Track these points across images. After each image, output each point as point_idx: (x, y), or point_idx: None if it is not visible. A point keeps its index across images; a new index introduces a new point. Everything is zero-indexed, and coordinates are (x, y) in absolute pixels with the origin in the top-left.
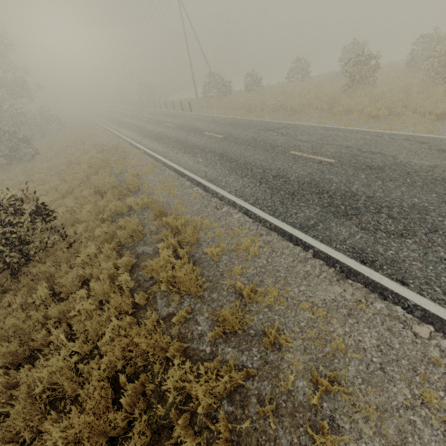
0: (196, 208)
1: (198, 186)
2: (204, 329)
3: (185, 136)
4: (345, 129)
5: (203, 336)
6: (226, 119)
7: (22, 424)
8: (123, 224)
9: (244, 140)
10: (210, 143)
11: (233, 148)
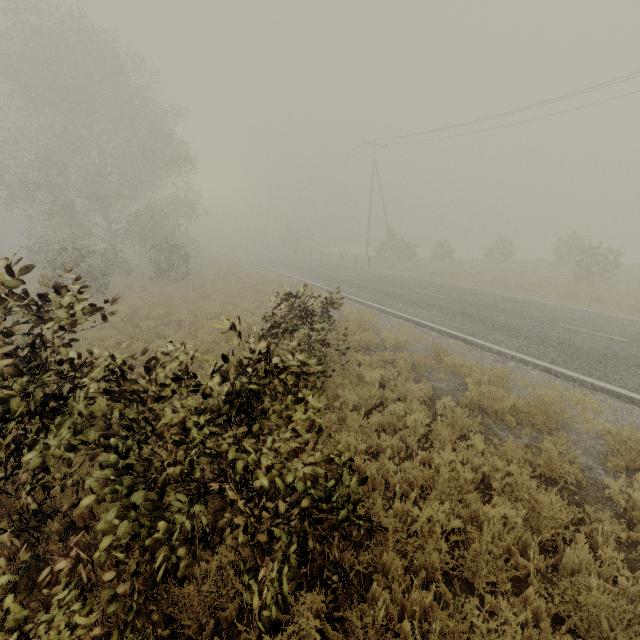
0: (469, 357)
1: (453, 338)
2: (589, 463)
3: (391, 289)
4: (611, 315)
5: (593, 469)
6: (432, 282)
7: (454, 498)
8: (387, 357)
9: (481, 304)
10: (434, 300)
11: (473, 310)
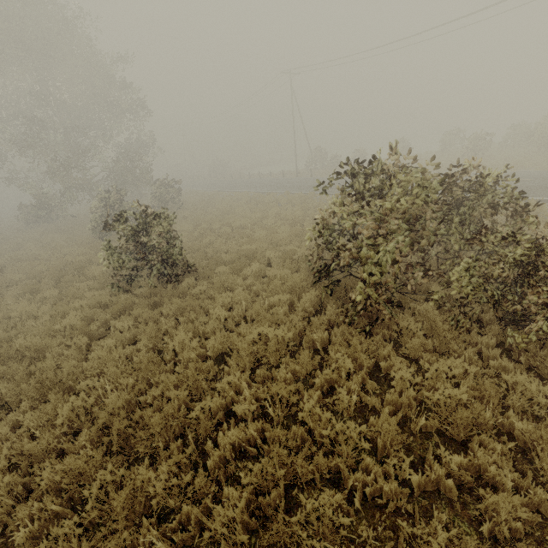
0: None
1: None
2: None
3: None
4: (508, 171)
5: None
6: None
7: None
8: None
9: None
10: None
11: None
